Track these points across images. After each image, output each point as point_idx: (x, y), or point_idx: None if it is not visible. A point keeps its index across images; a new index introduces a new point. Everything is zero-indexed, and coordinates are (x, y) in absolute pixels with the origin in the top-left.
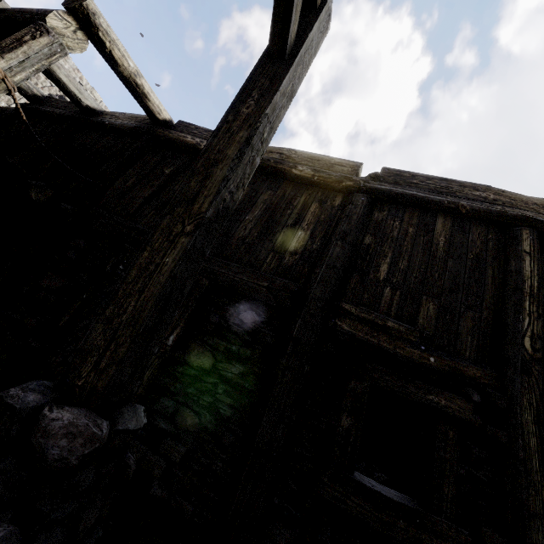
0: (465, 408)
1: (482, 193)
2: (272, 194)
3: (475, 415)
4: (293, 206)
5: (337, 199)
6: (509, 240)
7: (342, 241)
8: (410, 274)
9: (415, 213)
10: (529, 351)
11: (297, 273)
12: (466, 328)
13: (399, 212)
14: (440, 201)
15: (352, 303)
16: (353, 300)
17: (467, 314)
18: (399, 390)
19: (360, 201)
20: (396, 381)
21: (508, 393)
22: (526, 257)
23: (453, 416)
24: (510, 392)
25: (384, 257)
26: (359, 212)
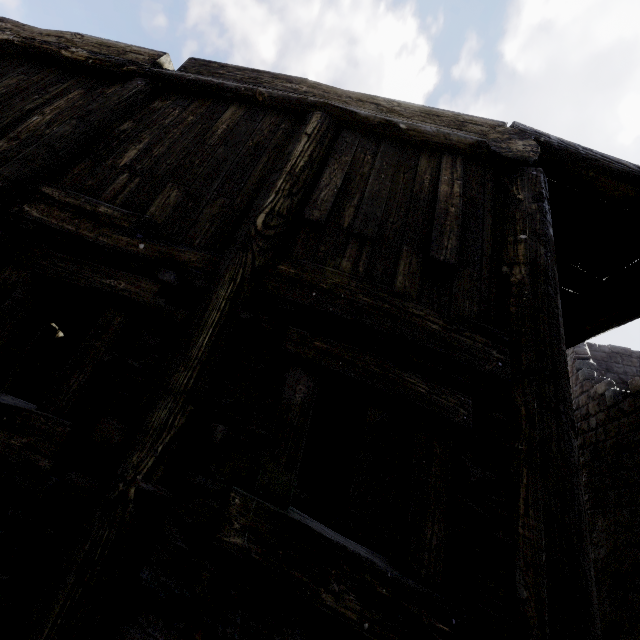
0: (148, 290)
1: (294, 85)
2: (24, 79)
3: (160, 297)
4: (46, 92)
5: (114, 87)
6: (299, 126)
7: (78, 120)
8: (163, 161)
9: (206, 103)
10: (257, 227)
11: (5, 159)
12: (208, 215)
13: (186, 101)
14: (237, 87)
15: (57, 186)
16: (67, 187)
17: (216, 201)
18: (68, 276)
19: (134, 85)
20: (70, 267)
21: (215, 273)
22: (304, 138)
23: (132, 302)
24: (217, 271)
25: (137, 142)
26: (125, 93)
